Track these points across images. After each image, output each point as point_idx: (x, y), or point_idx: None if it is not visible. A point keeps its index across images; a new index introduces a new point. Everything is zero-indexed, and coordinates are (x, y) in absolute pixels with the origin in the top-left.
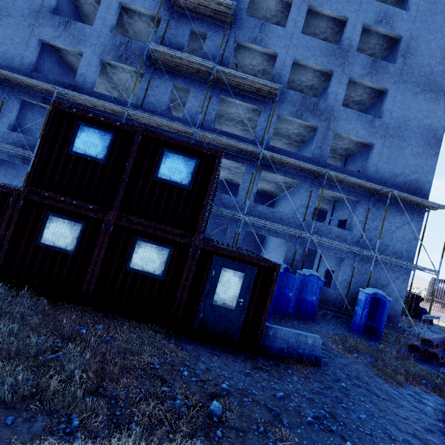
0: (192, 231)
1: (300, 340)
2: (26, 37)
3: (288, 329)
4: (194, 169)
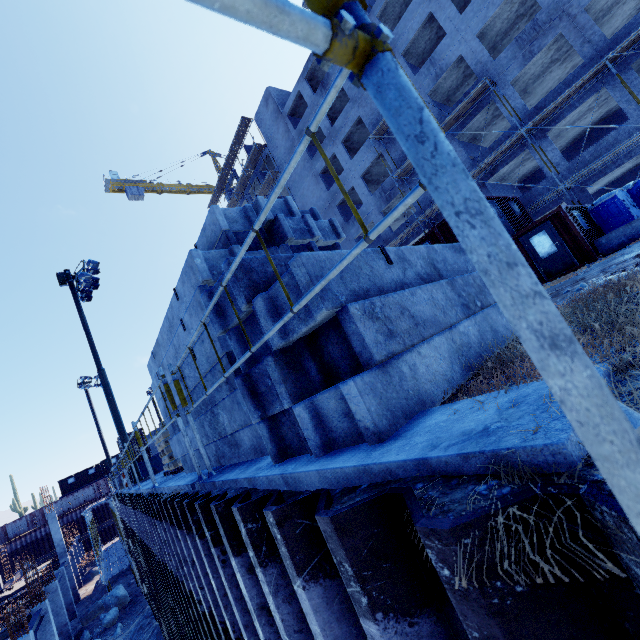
0: None
1: (635, 226)
2: (350, 245)
3: (616, 229)
4: None
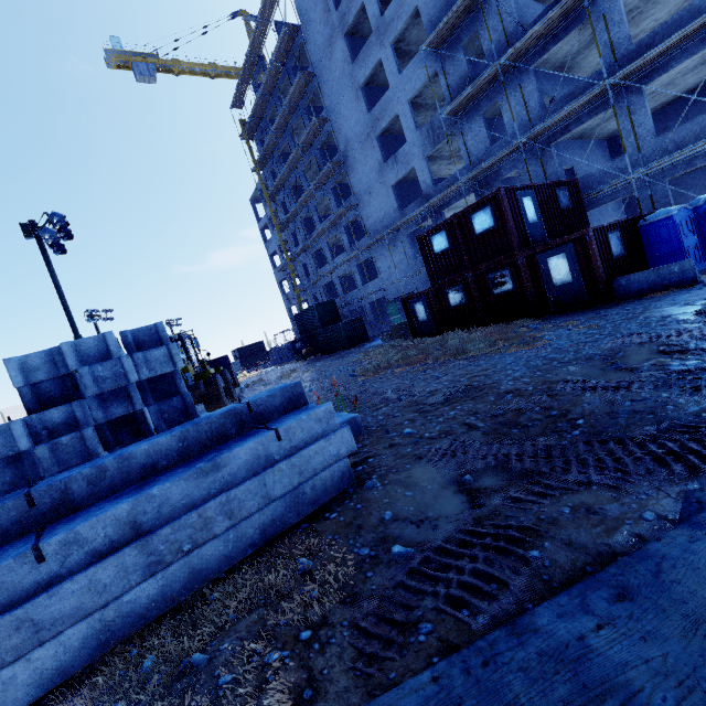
0: (513, 250)
1: (662, 273)
2: (386, 193)
3: (641, 272)
4: (491, 213)
